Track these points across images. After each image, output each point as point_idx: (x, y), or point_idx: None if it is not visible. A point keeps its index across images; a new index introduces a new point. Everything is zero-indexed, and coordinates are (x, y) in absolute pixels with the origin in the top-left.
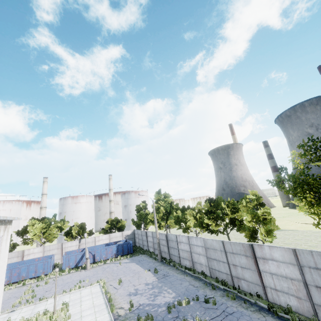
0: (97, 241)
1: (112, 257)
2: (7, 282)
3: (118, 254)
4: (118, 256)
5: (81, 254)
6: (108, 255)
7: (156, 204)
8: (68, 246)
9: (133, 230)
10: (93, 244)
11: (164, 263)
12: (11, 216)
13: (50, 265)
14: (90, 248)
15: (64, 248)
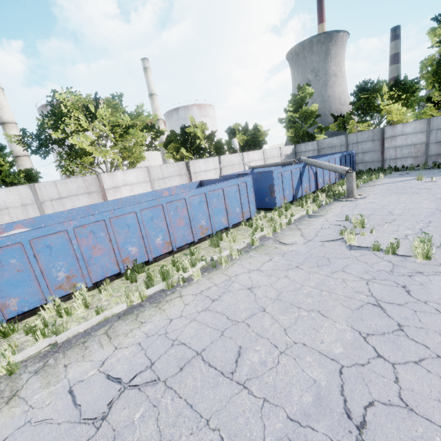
0: (247, 162)
1: (335, 180)
2: (167, 247)
3: (341, 176)
4: None
5: (298, 168)
6: (331, 175)
7: None
8: (200, 170)
9: (293, 146)
10: (241, 168)
11: None
12: None
13: (252, 193)
14: (261, 170)
15: (193, 173)
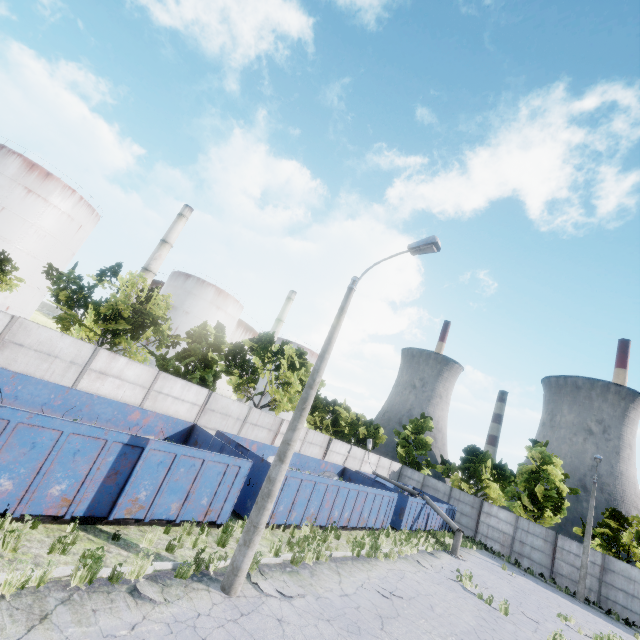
0: (365, 461)
1: (438, 528)
2: (346, 522)
3: (442, 526)
4: (449, 533)
5: (421, 503)
6: (436, 522)
7: (536, 466)
8: (335, 450)
9: (401, 465)
10: (359, 464)
11: (604, 614)
12: (72, 243)
13: (393, 508)
14: (381, 479)
15: (330, 450)
